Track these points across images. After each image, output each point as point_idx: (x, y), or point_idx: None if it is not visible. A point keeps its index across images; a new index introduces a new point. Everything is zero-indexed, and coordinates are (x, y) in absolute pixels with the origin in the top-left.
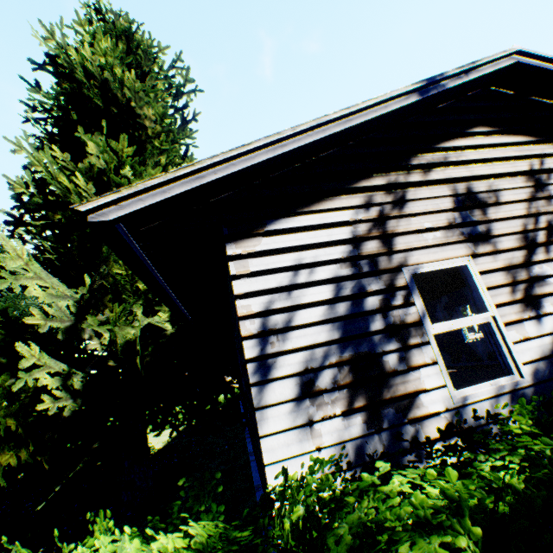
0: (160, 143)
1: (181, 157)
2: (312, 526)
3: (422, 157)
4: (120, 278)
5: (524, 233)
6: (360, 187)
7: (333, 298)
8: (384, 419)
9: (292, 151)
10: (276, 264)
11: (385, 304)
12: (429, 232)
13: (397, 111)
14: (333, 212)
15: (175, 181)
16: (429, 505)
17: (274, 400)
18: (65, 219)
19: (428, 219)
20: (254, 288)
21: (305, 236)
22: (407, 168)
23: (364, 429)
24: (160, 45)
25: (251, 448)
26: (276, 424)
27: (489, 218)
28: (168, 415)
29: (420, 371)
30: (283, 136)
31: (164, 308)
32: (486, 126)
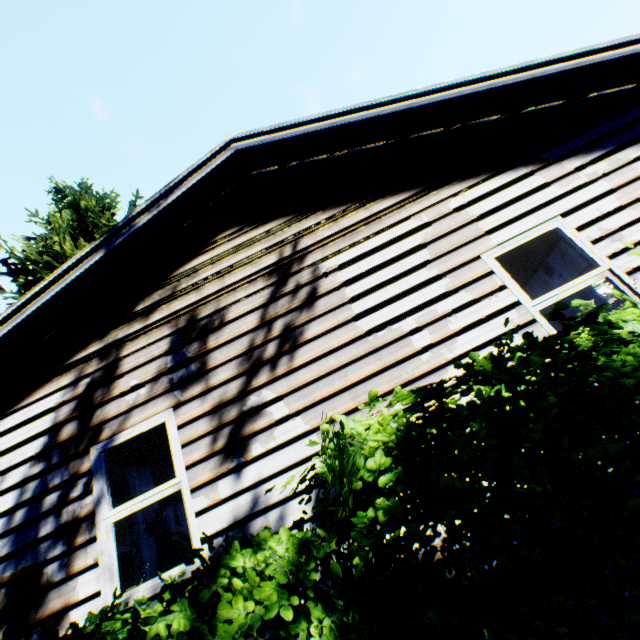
0: None
1: None
2: None
3: (149, 298)
4: None
5: (250, 353)
6: (76, 360)
7: (14, 506)
8: None
9: None
10: None
11: (64, 499)
12: (135, 390)
13: (83, 276)
14: (41, 402)
15: None
16: None
17: None
18: None
19: (137, 374)
20: None
21: (7, 439)
22: (130, 318)
23: None
24: (110, 197)
25: None
26: None
27: (209, 347)
28: None
29: (79, 578)
30: None
31: None
32: (234, 226)
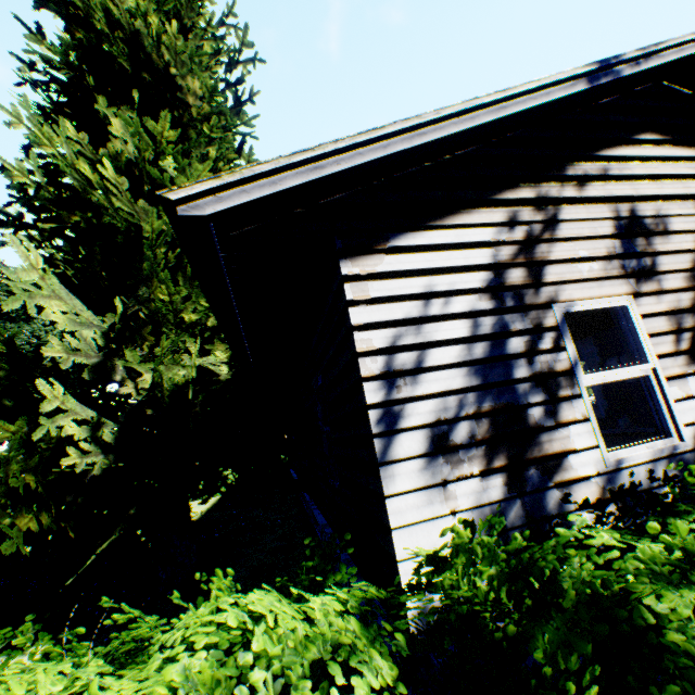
0: (209, 129)
1: (236, 151)
2: (536, 579)
3: (578, 167)
4: (161, 306)
5: (694, 272)
6: (504, 199)
7: (470, 336)
8: (528, 482)
9: (432, 143)
10: (402, 290)
11: (531, 347)
12: (585, 262)
13: (559, 101)
14: (471, 230)
15: (288, 170)
16: (665, 559)
17: (401, 455)
18: (85, 223)
19: (583, 245)
20: (375, 318)
21: (437, 257)
22: (560, 179)
23: (505, 493)
24: None
25: (324, 521)
26: (403, 483)
27: (654, 250)
28: (215, 480)
29: (569, 429)
30: (424, 121)
31: (216, 347)
32: (655, 133)
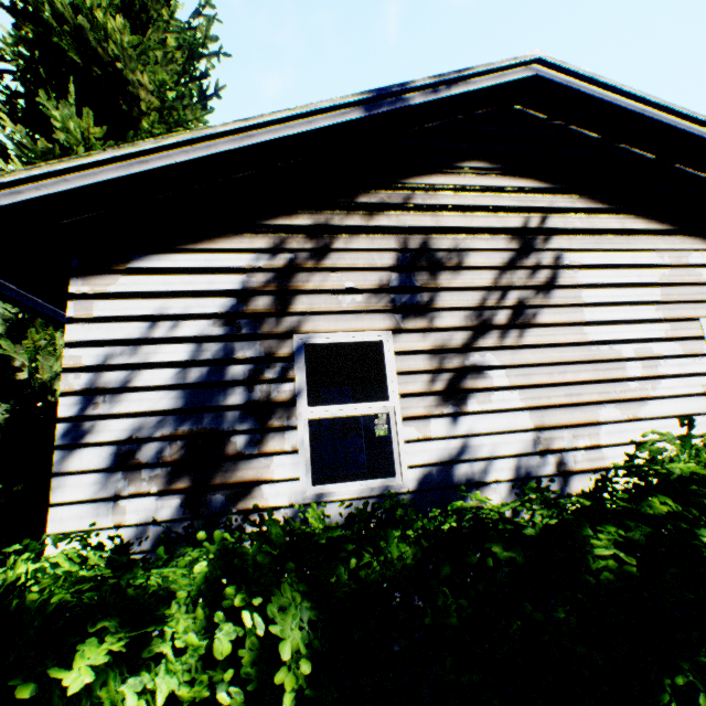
0: (150, 125)
1: None
2: None
3: (375, 194)
4: None
5: (480, 310)
6: (275, 225)
7: (191, 361)
8: (209, 505)
9: (159, 170)
10: (130, 311)
11: (257, 376)
12: (349, 293)
13: (329, 129)
14: (227, 255)
15: None
16: None
17: (79, 468)
18: None
19: (353, 277)
20: (93, 336)
21: (179, 280)
22: (349, 206)
23: (180, 513)
24: None
25: None
26: (74, 494)
27: (439, 285)
28: None
29: (273, 459)
30: (141, 150)
31: None
32: (485, 161)
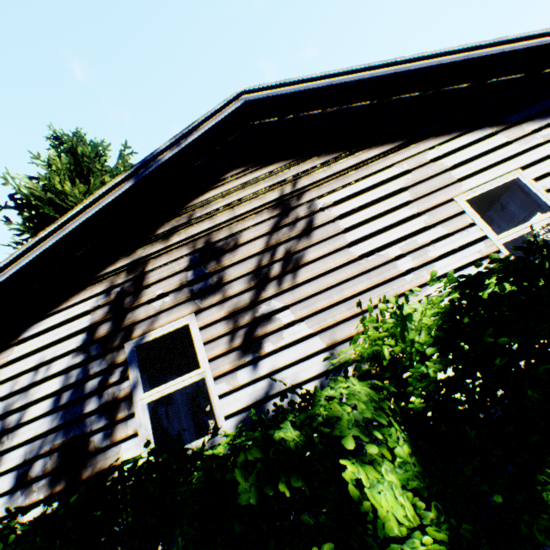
0: None
1: None
2: None
3: (168, 224)
4: None
5: (259, 271)
6: (106, 273)
7: (60, 389)
8: None
9: (15, 274)
10: (22, 368)
11: (104, 383)
12: (160, 298)
13: (115, 201)
14: (78, 306)
15: None
16: None
17: None
18: None
19: (161, 285)
20: (1, 394)
21: (50, 335)
22: (152, 239)
23: None
24: (103, 146)
25: None
26: None
27: (224, 265)
28: None
29: (121, 445)
30: None
31: None
32: (240, 167)
